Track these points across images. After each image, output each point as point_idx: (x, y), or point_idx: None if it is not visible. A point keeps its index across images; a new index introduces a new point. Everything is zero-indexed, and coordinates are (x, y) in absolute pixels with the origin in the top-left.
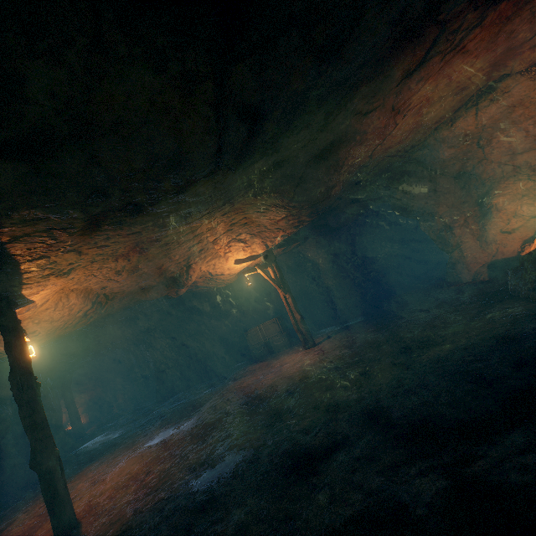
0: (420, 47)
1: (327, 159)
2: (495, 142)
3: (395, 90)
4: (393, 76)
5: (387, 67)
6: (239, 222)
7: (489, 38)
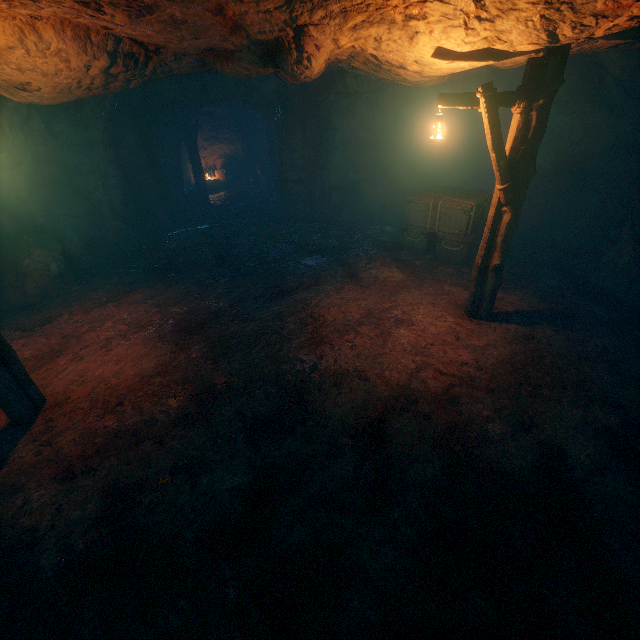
0: None
1: None
2: None
3: None
4: None
5: None
6: None
7: None
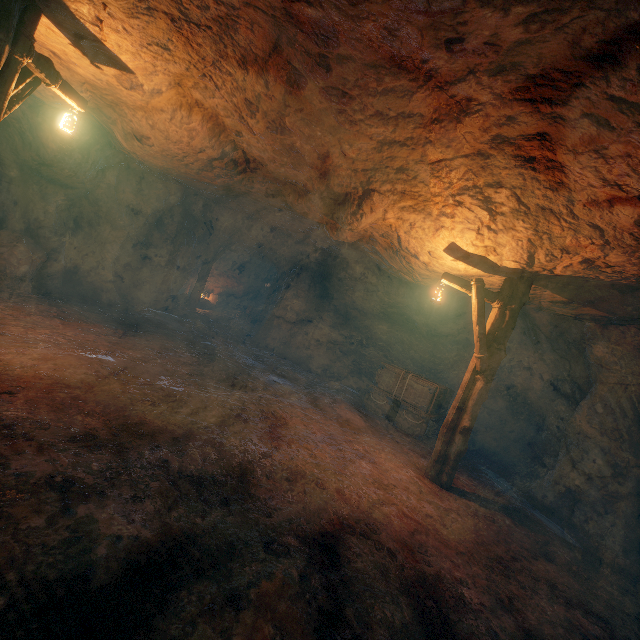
0: None
1: None
2: None
3: None
4: None
5: None
6: (519, 144)
7: None
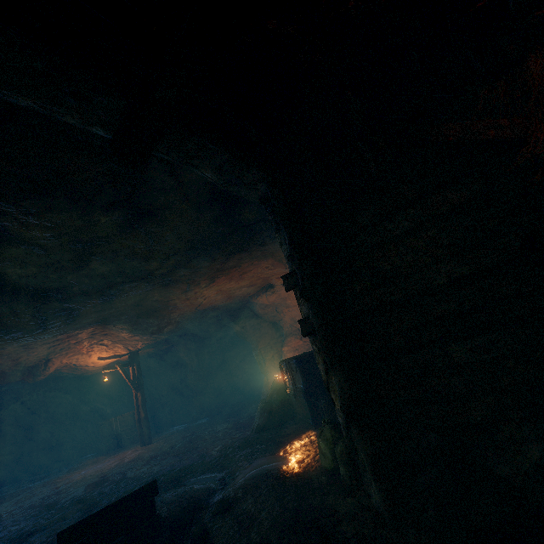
0: (181, 287)
1: (152, 314)
2: (285, 312)
3: (183, 294)
4: (175, 292)
5: (167, 290)
6: (101, 333)
7: (237, 279)
